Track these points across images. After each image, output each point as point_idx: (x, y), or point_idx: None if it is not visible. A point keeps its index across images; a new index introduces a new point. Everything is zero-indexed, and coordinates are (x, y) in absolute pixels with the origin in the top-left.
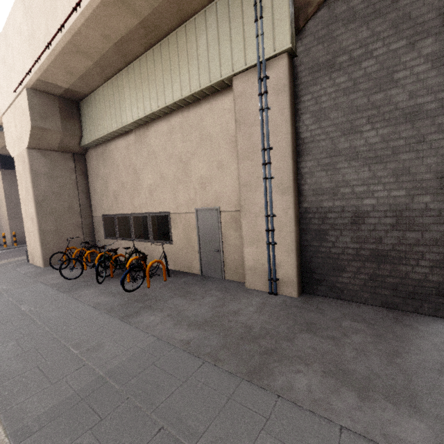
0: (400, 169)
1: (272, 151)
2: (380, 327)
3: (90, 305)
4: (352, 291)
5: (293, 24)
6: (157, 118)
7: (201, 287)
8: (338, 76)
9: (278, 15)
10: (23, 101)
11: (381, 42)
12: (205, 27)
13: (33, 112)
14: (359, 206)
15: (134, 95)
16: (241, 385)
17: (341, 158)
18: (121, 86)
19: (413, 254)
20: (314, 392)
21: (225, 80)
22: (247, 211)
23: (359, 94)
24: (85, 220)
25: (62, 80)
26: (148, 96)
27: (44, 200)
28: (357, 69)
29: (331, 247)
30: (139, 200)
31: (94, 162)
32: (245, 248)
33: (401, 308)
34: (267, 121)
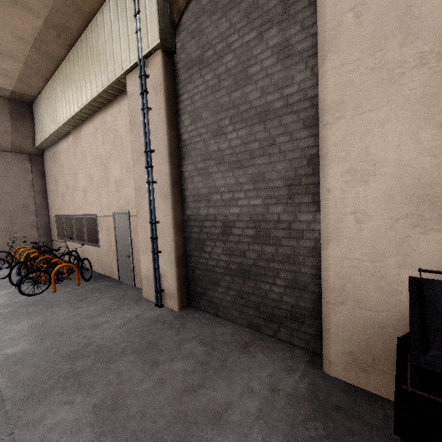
0: (257, 175)
1: (154, 154)
2: (218, 353)
3: None
4: (225, 308)
5: (169, 18)
6: (85, 119)
7: (102, 294)
8: (207, 73)
9: (150, 9)
10: None
11: (237, 34)
12: (104, 25)
13: None
14: (227, 215)
15: (64, 96)
16: None
17: (212, 162)
18: (55, 87)
19: (270, 271)
20: (54, 431)
21: (121, 80)
22: (140, 216)
23: (223, 91)
24: (41, 220)
25: (2, 83)
26: (72, 97)
27: None
28: (220, 64)
29: (208, 258)
30: (77, 201)
31: (48, 163)
32: (141, 255)
33: (263, 331)
34: (147, 122)
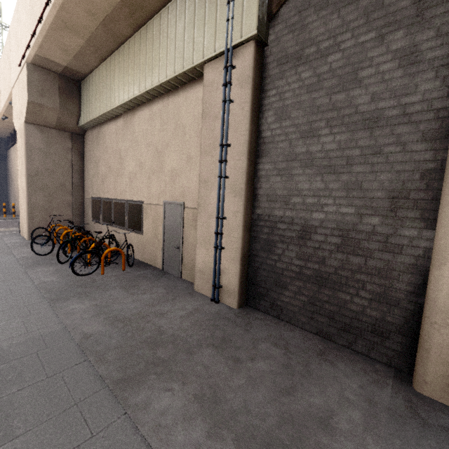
0: (352, 183)
1: (230, 148)
2: (297, 357)
3: (34, 283)
4: (291, 312)
5: (266, 9)
6: (142, 103)
7: (151, 282)
8: (304, 70)
9: None
10: (24, 76)
11: (350, 33)
12: (185, 8)
13: (31, 87)
14: (308, 219)
15: (122, 78)
16: (99, 392)
17: (297, 163)
18: (113, 68)
19: (354, 282)
20: (166, 416)
21: (198, 68)
22: (202, 210)
23: (322, 92)
24: (76, 200)
25: (59, 57)
26: (133, 79)
27: (37, 175)
28: (323, 63)
29: (277, 260)
30: (120, 186)
31: (89, 144)
32: (198, 248)
33: (335, 340)
34: (227, 115)
